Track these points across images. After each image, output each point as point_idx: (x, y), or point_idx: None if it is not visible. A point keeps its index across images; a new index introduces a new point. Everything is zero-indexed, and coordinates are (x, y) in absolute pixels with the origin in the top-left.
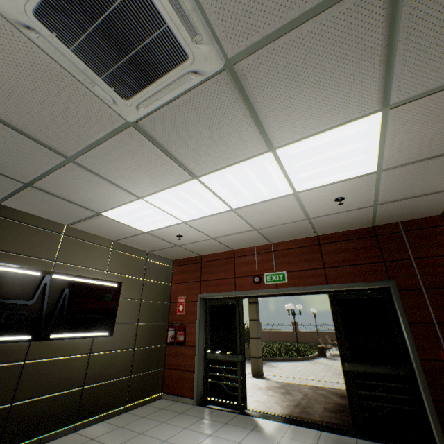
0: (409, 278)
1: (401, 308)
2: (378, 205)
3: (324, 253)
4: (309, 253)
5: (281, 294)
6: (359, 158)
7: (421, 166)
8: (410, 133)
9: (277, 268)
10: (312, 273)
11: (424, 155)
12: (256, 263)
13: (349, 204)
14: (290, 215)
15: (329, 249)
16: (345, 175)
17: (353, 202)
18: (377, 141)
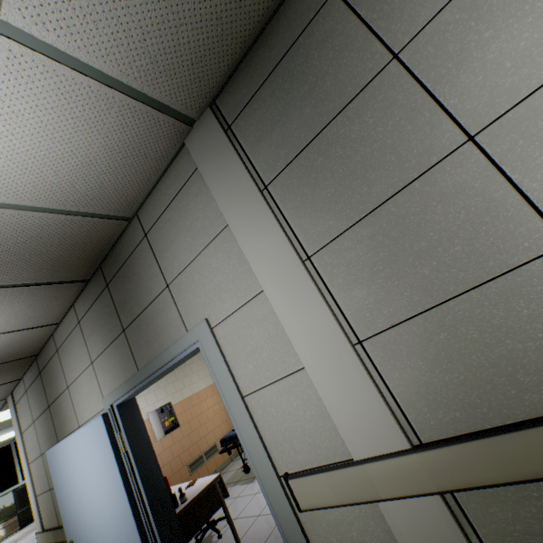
0: None
1: None
2: None
3: None
4: None
5: None
6: None
7: None
8: None
9: None
10: None
11: None
12: None
13: None
14: None
15: None
16: None
17: None
18: None
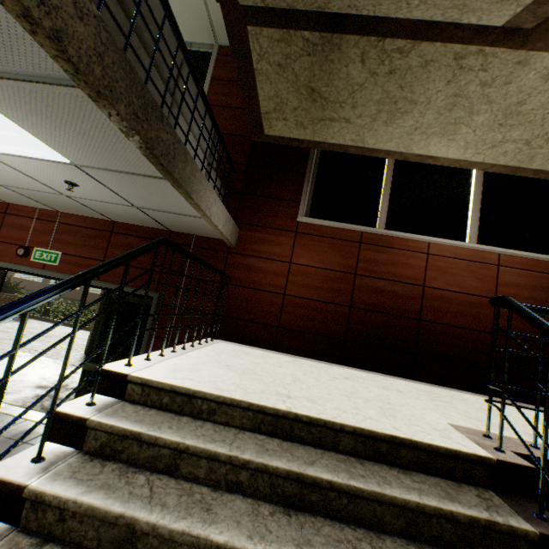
0: (173, 295)
1: (151, 321)
2: (142, 208)
3: (112, 244)
4: (97, 239)
5: (54, 277)
6: (12, 134)
7: (128, 179)
8: (43, 126)
9: (54, 246)
10: (90, 263)
11: (110, 165)
12: (31, 231)
13: (98, 194)
14: (26, 181)
15: (119, 241)
16: (30, 153)
17: (100, 194)
18: (4, 118)
